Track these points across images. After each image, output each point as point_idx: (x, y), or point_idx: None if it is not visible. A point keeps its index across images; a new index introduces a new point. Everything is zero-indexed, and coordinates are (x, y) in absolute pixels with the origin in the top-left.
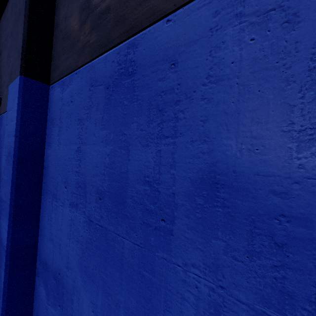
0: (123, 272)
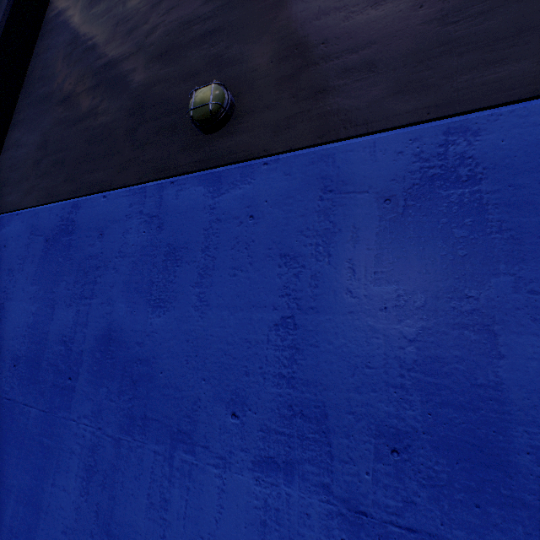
0: (23, 448)
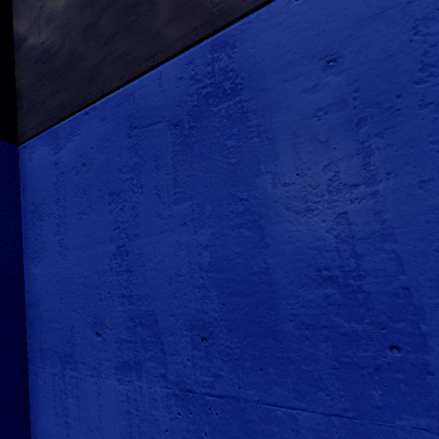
0: None
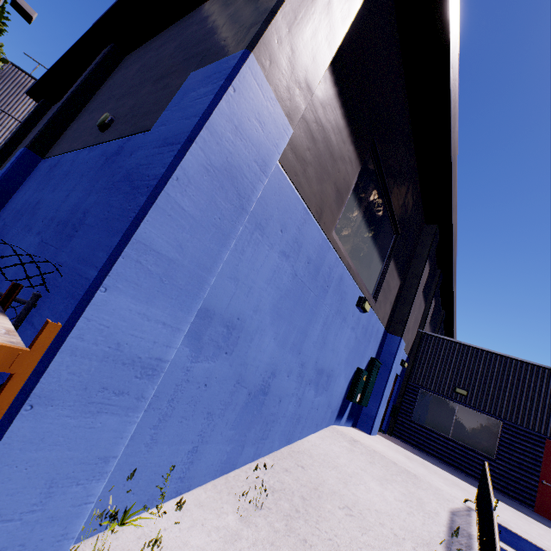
0: None
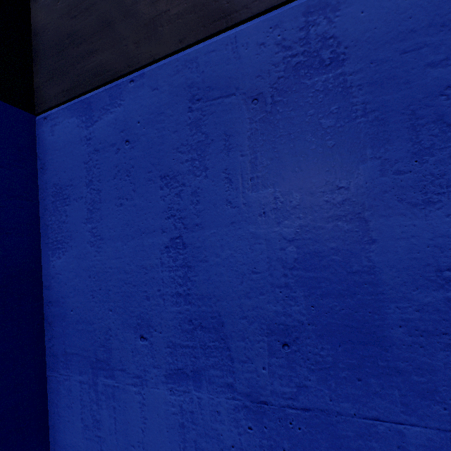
0: None
